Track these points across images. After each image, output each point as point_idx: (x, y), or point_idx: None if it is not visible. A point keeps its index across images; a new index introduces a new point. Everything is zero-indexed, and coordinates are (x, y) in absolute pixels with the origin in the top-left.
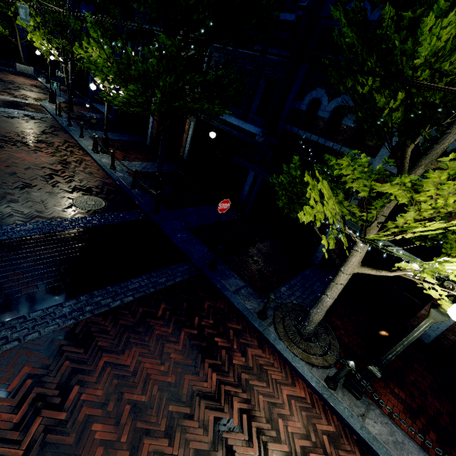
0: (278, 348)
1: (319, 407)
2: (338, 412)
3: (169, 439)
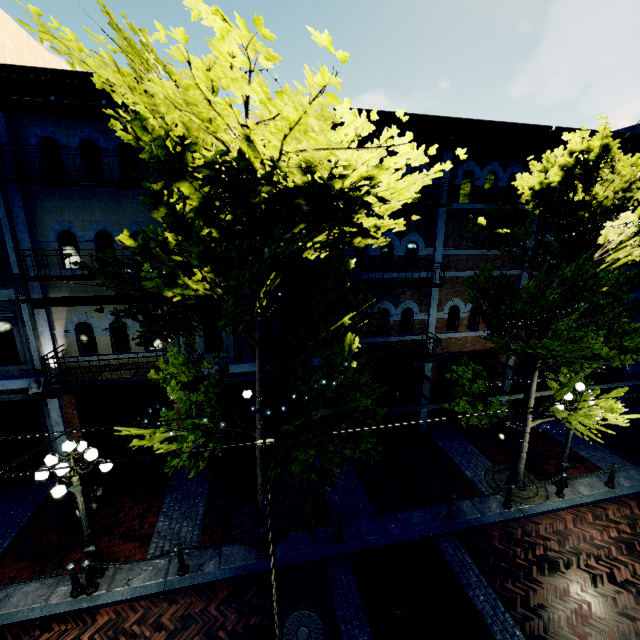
0: (539, 511)
1: (576, 512)
2: (580, 503)
3: (635, 620)
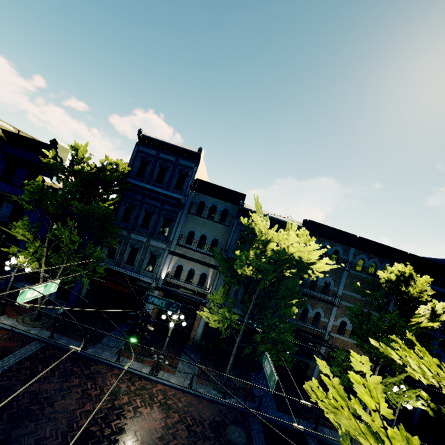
0: None
1: None
2: None
3: None
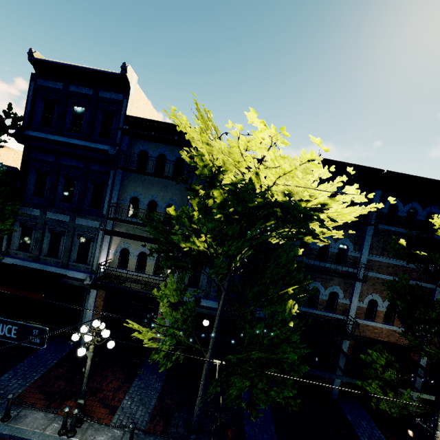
0: None
1: None
2: None
3: None
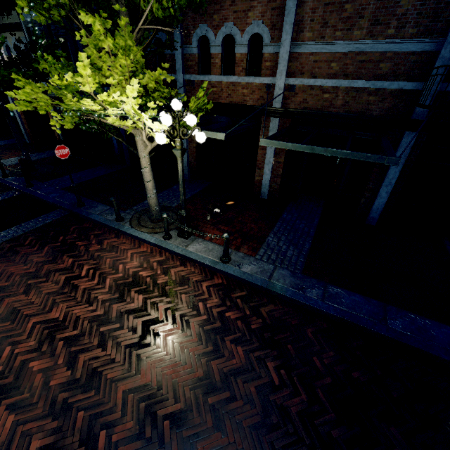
0: (129, 232)
1: (157, 252)
2: (167, 248)
3: (26, 294)
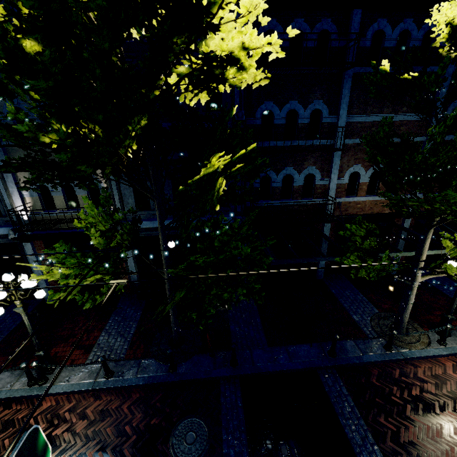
0: (419, 355)
1: None
2: None
3: None
